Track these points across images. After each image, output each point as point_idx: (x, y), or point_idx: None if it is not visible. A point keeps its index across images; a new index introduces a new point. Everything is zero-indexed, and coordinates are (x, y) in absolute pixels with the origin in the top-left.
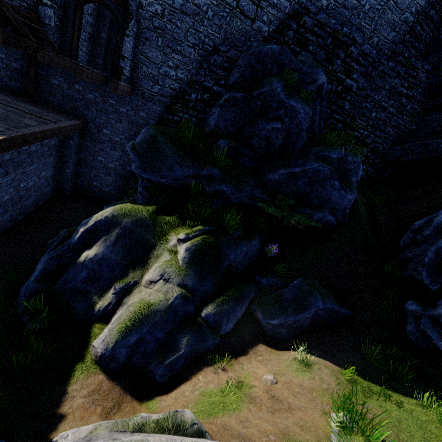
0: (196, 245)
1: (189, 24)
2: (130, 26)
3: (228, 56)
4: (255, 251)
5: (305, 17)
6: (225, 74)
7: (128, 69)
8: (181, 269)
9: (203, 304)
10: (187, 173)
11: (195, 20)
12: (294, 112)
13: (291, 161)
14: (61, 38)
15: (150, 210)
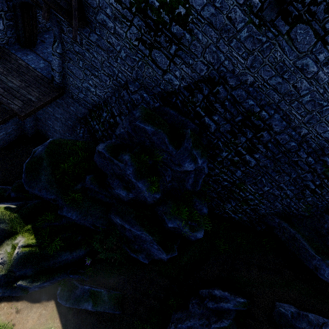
0: (24, 253)
1: (104, 57)
2: (54, 47)
3: (132, 98)
4: (77, 256)
5: (220, 87)
6: (127, 112)
7: (57, 78)
8: (11, 262)
9: (22, 278)
10: (49, 197)
11: (110, 55)
12: (140, 190)
13: (129, 217)
14: (16, 31)
15: (12, 217)
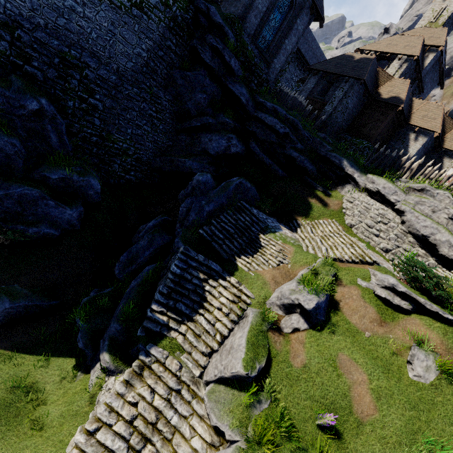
0: None
1: None
2: None
3: None
4: None
5: (19, 31)
6: None
7: None
8: None
9: None
10: None
11: None
12: None
13: None
14: None
15: None
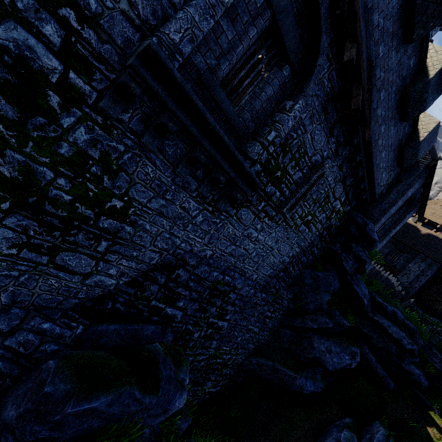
0: None
1: None
2: None
3: (9, 346)
4: None
5: (180, 270)
6: None
7: None
8: None
9: None
10: None
11: None
12: None
13: None
14: None
15: None
